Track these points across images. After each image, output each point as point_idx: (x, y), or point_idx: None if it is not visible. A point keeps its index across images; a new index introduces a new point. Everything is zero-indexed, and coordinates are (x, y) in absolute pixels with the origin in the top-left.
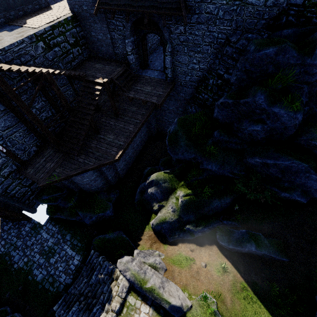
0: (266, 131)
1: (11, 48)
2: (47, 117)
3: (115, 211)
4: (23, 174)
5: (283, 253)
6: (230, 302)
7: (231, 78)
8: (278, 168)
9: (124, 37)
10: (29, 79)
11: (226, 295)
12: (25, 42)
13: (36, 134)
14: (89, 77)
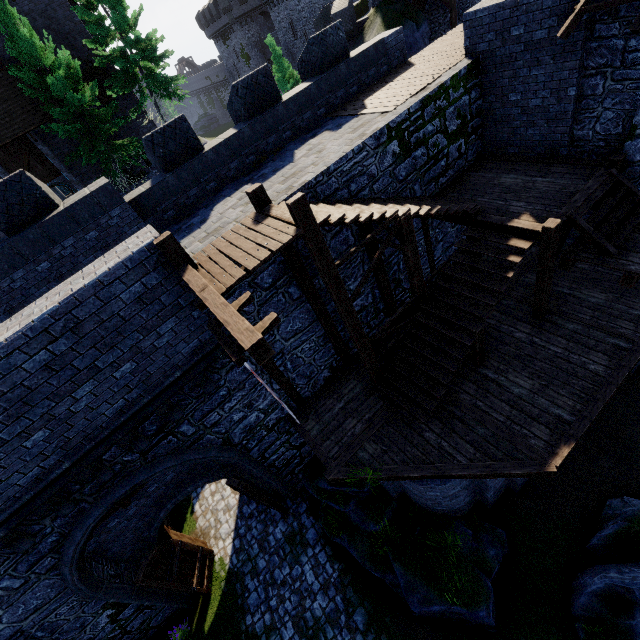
0: None
1: (340, 165)
2: (362, 307)
3: (497, 607)
4: (298, 430)
5: None
6: None
7: None
8: None
9: (639, 84)
10: (368, 238)
11: None
12: (366, 147)
13: (337, 346)
14: (488, 213)
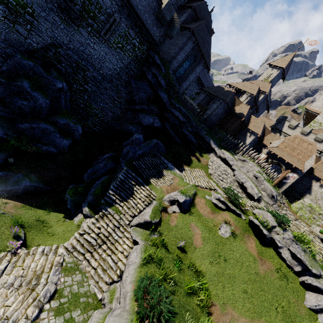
0: (31, 107)
1: None
2: None
3: None
4: None
5: (48, 185)
6: (14, 211)
7: (3, 67)
8: (40, 129)
9: None
10: None
11: (10, 210)
12: None
13: None
14: None
